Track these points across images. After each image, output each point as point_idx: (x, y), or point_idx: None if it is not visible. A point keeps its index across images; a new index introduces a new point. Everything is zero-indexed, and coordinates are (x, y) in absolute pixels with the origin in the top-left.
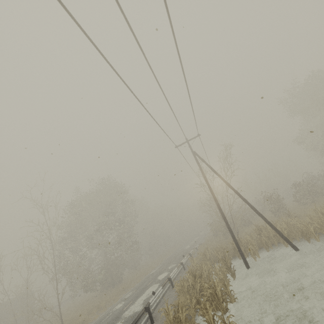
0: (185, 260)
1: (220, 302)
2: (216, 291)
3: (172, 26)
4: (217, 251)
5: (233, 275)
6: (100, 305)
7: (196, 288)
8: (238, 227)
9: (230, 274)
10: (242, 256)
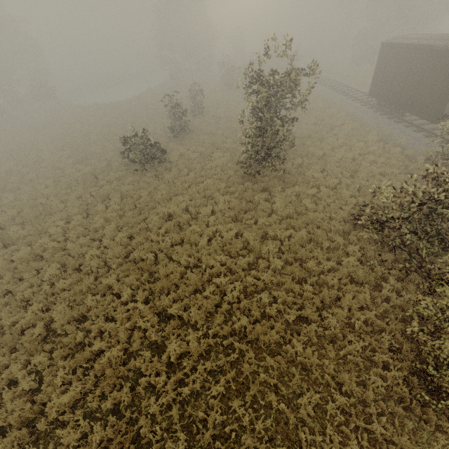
0: None
1: None
2: None
3: None
4: None
5: None
6: None
7: None
8: None
9: None
10: None
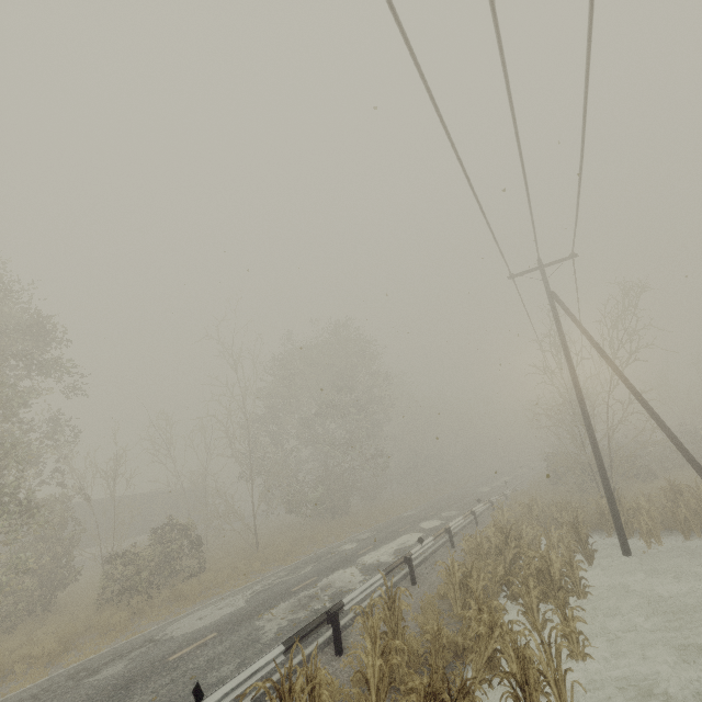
0: (479, 509)
1: (555, 589)
2: (551, 568)
3: (592, 20)
4: (559, 509)
5: (589, 558)
6: (315, 537)
7: (505, 556)
8: (617, 478)
9: (581, 554)
10: (619, 530)
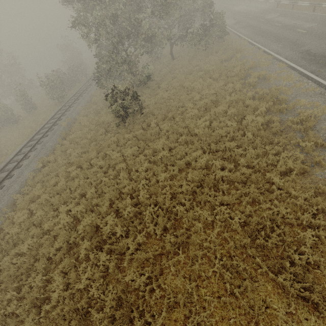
0: None
1: None
2: None
3: None
4: None
5: None
6: None
7: None
8: None
9: None
10: None
